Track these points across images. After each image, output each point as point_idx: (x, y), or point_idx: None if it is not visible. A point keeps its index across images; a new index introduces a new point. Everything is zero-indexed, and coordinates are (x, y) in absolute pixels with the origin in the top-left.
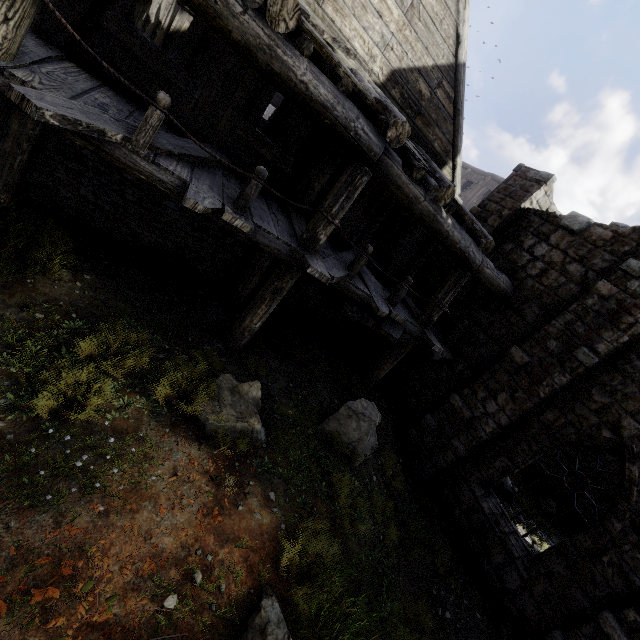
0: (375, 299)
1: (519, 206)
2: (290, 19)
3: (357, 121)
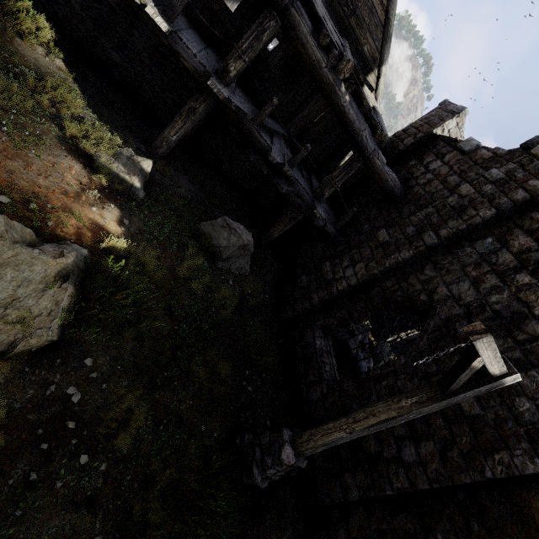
0: (273, 150)
1: (431, 131)
2: None
3: None
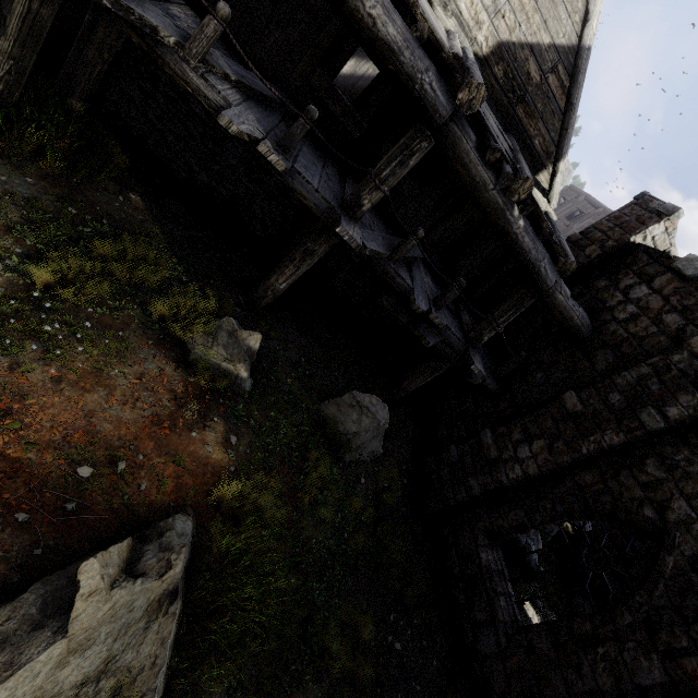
0: (416, 292)
1: (628, 239)
2: None
3: (426, 73)
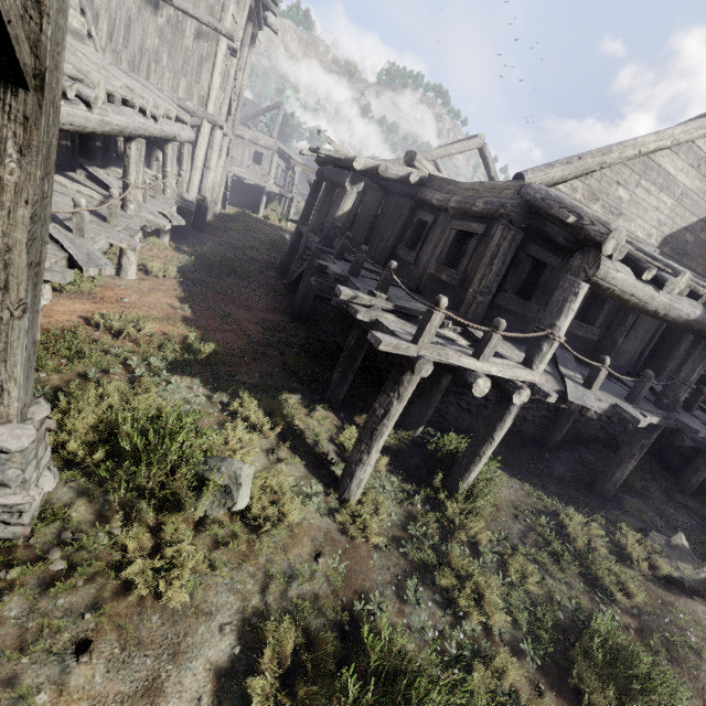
0: None
1: None
2: (682, 284)
3: None
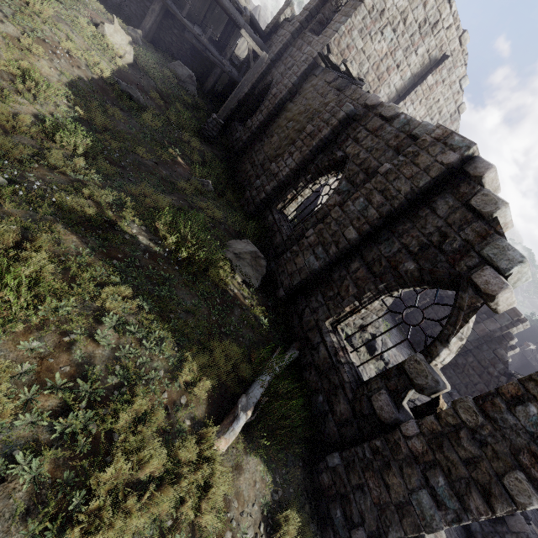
0: (195, 28)
1: (280, 17)
2: None
3: None
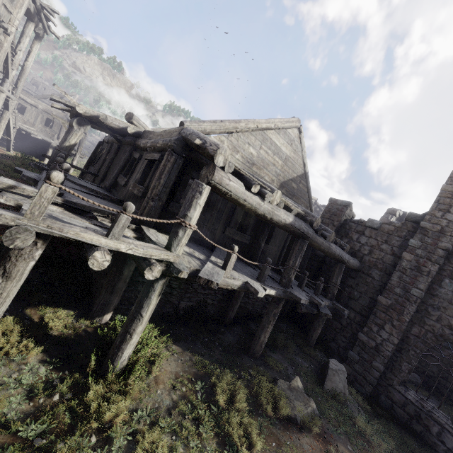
0: (314, 297)
1: (341, 219)
2: (278, 199)
3: (302, 224)
